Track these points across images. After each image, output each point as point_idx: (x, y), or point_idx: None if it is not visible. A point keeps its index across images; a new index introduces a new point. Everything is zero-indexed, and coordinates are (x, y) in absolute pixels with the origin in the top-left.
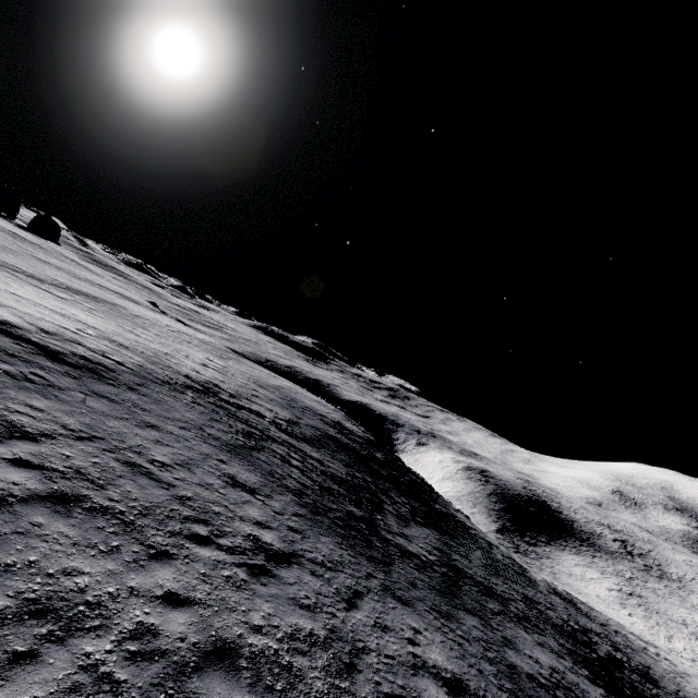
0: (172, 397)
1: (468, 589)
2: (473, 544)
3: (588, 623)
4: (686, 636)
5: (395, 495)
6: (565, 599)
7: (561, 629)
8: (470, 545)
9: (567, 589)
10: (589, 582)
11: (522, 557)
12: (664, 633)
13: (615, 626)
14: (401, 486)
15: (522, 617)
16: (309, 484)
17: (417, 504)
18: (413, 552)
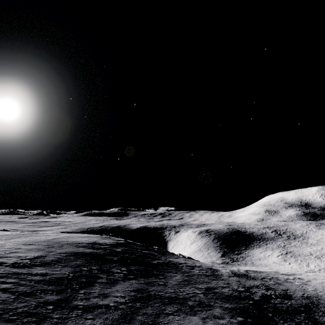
0: None
1: (149, 308)
2: (176, 273)
3: (252, 282)
4: (313, 259)
5: (116, 269)
6: (241, 275)
7: (229, 297)
8: (173, 275)
9: (260, 267)
10: (268, 258)
11: (236, 263)
12: (305, 263)
13: (272, 275)
14: (128, 261)
15: (197, 305)
16: (3, 298)
17: (135, 267)
18: (103, 304)
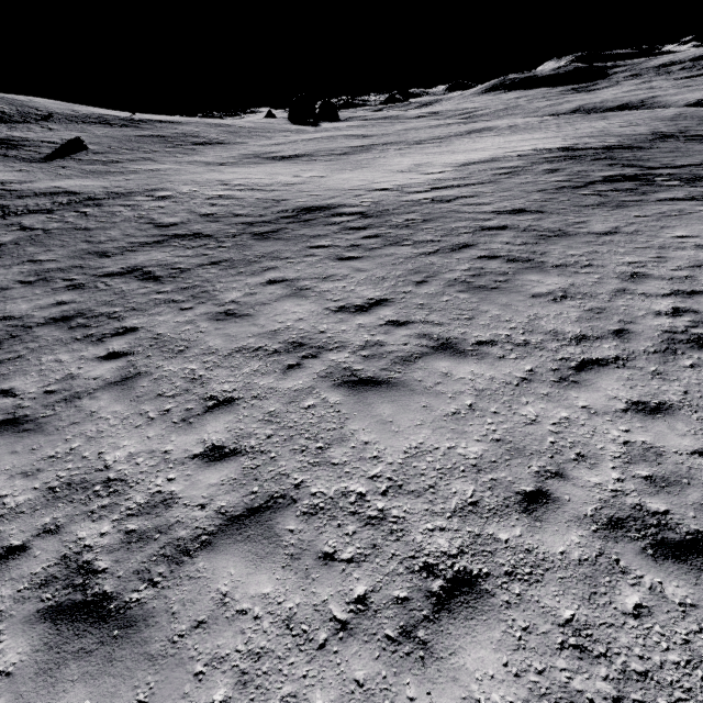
0: (672, 144)
1: None
2: None
3: None
4: None
5: None
6: None
7: None
8: None
9: None
10: None
11: None
12: None
13: None
14: None
15: None
16: None
17: None
18: None
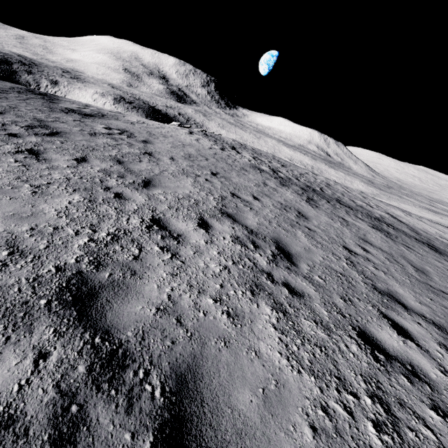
0: None
1: None
2: None
3: None
4: None
5: None
6: None
7: None
8: None
9: None
10: None
11: None
12: None
13: None
14: None
15: None
16: None
17: None
18: None
